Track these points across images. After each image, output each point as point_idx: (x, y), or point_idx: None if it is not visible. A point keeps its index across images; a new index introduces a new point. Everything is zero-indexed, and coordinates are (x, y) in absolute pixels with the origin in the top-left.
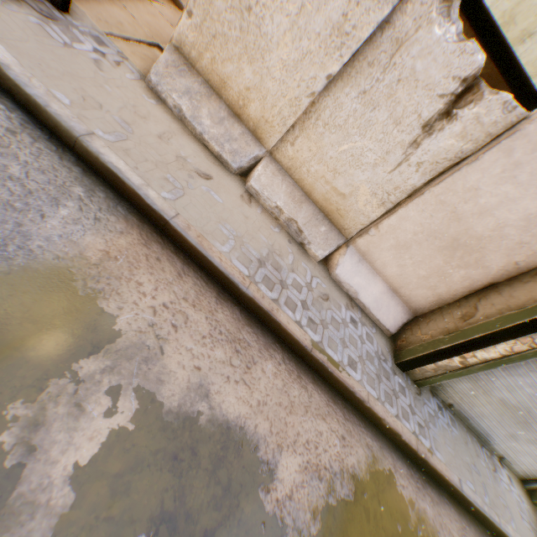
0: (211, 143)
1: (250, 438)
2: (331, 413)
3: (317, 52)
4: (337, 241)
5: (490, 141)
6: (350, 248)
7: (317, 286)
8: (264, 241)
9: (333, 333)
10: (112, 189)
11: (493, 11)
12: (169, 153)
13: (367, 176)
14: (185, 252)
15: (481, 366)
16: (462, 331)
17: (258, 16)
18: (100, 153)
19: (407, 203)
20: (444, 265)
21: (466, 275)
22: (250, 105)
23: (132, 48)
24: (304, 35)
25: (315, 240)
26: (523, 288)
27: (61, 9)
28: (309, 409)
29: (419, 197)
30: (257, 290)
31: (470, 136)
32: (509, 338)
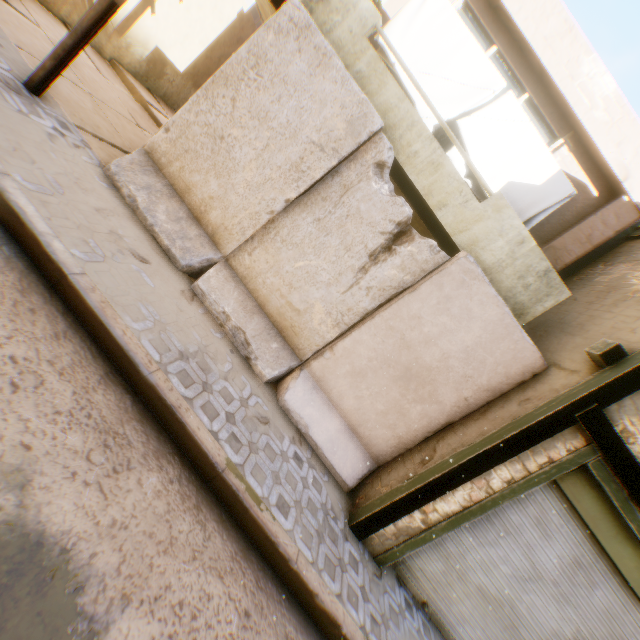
0: (162, 235)
1: (75, 570)
2: (235, 571)
3: (278, 179)
4: (290, 361)
5: (426, 276)
6: (304, 372)
7: (256, 405)
8: (197, 338)
9: (264, 462)
10: (6, 229)
11: (417, 184)
12: (103, 226)
13: (321, 294)
14: (78, 316)
15: (444, 524)
16: (420, 475)
17: (230, 144)
18: (7, 191)
19: (360, 326)
20: (401, 398)
21: (423, 412)
22: (212, 211)
23: (103, 145)
24: (268, 165)
25: (263, 356)
26: (476, 425)
27: (33, 91)
28: (199, 556)
29: (371, 320)
30: (165, 380)
31: (409, 269)
32: (466, 480)
